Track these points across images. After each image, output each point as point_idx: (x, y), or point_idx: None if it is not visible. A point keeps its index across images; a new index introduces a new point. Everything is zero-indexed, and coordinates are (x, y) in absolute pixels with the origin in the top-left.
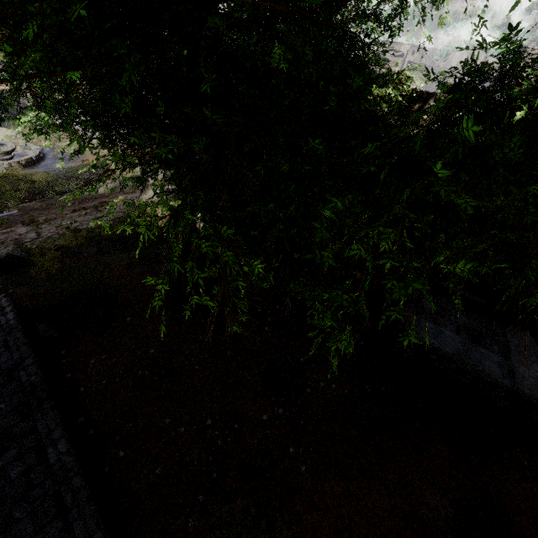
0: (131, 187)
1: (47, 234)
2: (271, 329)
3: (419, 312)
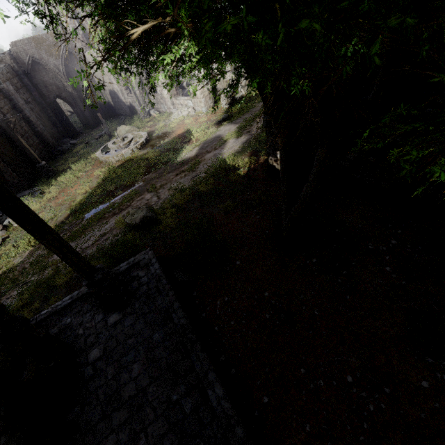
0: (212, 146)
1: (163, 196)
2: (394, 270)
3: None
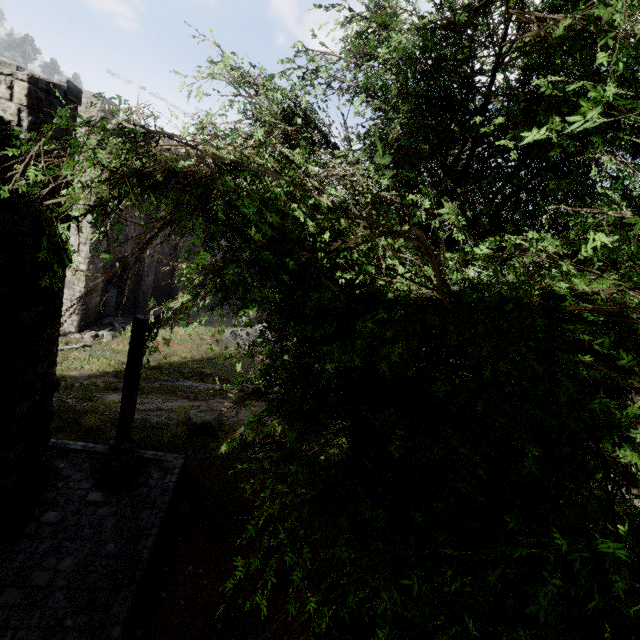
0: None
1: (242, 416)
2: None
3: None
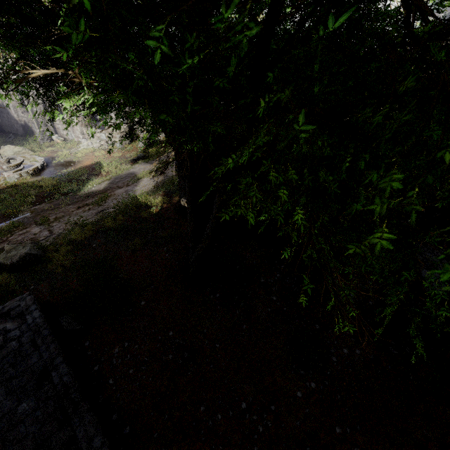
0: (124, 182)
1: (58, 230)
2: (278, 298)
3: (429, 267)
